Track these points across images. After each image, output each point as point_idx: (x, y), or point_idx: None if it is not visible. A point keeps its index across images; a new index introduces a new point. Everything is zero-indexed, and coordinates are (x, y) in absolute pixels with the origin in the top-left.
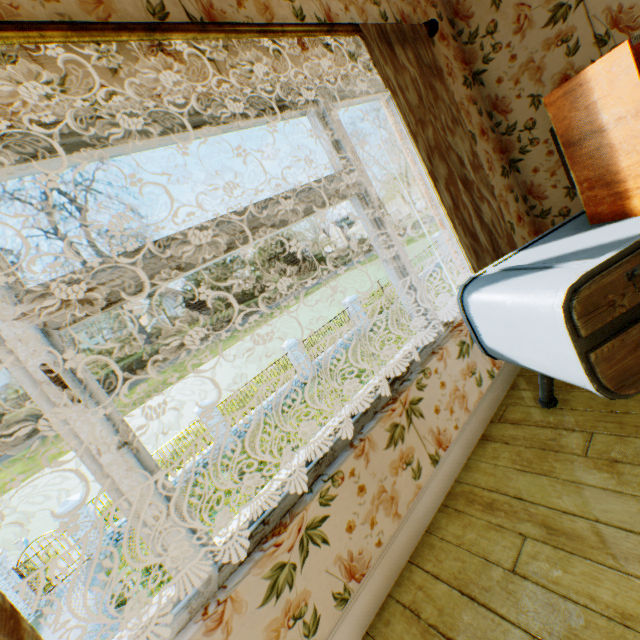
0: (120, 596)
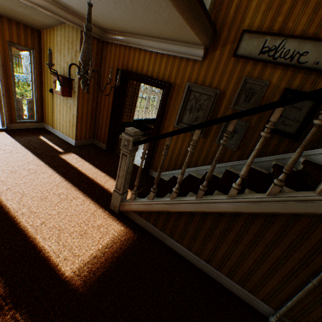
0: None
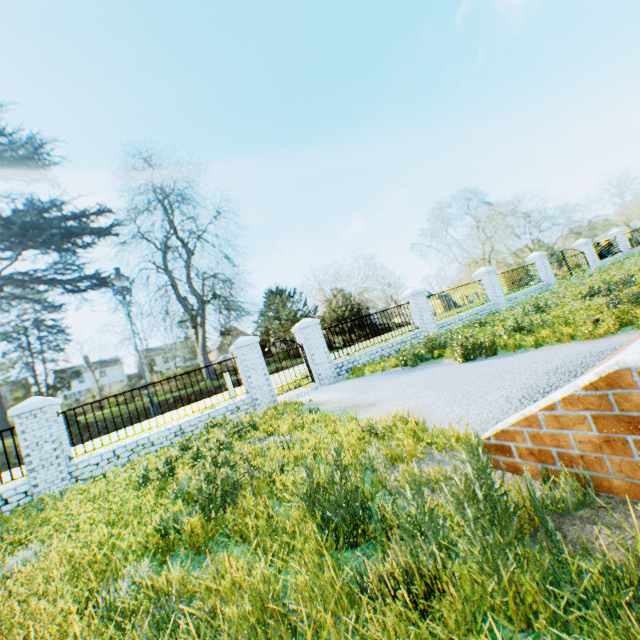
0: (413, 354)
